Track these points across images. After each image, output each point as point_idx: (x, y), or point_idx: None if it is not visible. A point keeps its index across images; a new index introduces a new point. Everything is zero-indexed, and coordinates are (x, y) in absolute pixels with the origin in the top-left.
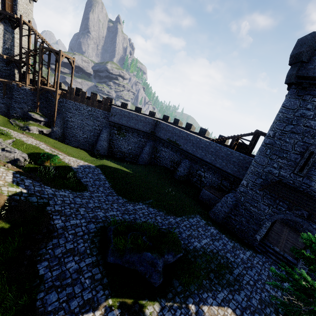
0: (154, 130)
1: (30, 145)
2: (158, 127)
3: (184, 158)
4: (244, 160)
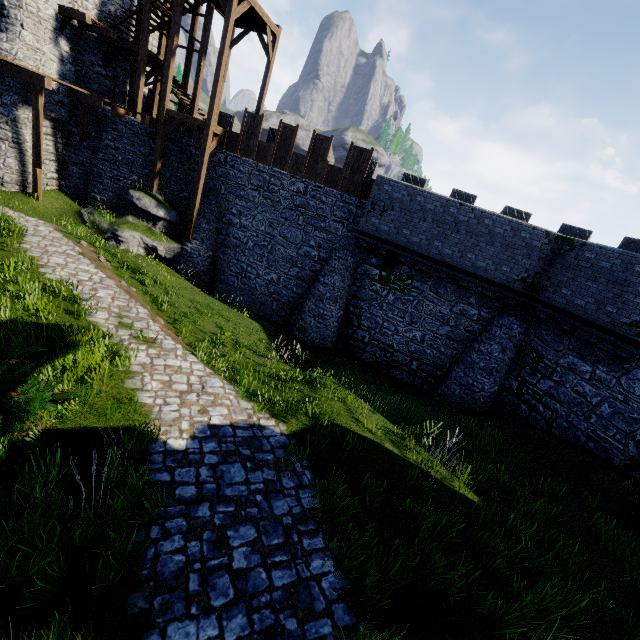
0: (542, 277)
1: (46, 287)
2: (567, 266)
3: None
4: None
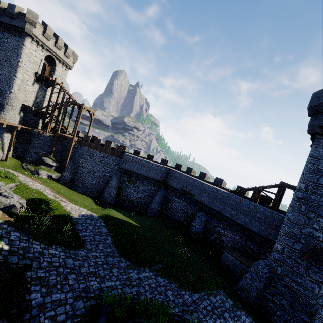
0: (166, 178)
1: (34, 190)
2: (170, 175)
3: (199, 211)
4: (272, 216)
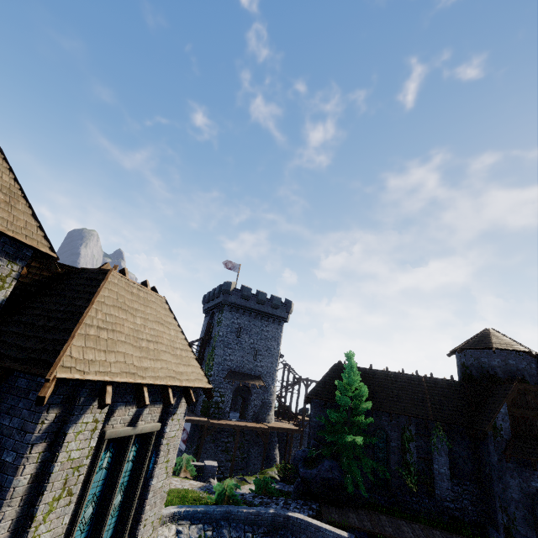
0: None
1: None
2: None
3: None
4: None
